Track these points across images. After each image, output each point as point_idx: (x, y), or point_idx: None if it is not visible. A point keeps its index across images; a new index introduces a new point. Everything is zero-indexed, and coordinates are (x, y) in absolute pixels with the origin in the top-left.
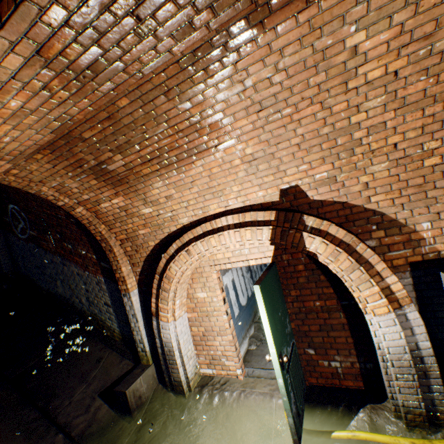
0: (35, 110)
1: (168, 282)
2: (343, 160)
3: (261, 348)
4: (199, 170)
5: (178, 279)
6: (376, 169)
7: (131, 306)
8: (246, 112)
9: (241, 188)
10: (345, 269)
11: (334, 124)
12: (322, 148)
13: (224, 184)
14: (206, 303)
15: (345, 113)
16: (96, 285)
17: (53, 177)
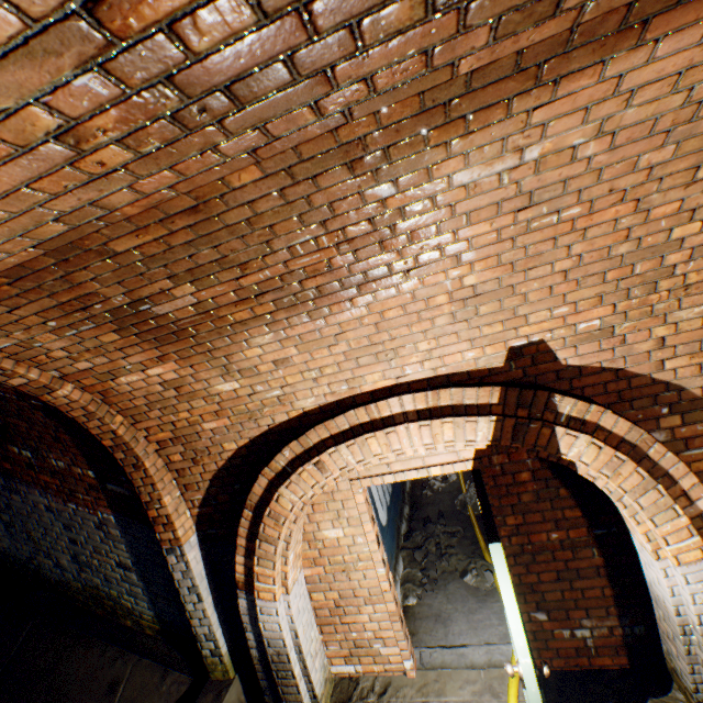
0: (3, 194)
1: (274, 524)
2: (634, 300)
3: (428, 601)
4: (359, 313)
5: (294, 515)
6: (683, 316)
7: (186, 571)
8: (497, 209)
9: (434, 345)
10: (630, 489)
11: (642, 239)
12: (604, 278)
13: (403, 339)
14: (342, 548)
15: (667, 221)
16: (94, 529)
17: (2, 330)
